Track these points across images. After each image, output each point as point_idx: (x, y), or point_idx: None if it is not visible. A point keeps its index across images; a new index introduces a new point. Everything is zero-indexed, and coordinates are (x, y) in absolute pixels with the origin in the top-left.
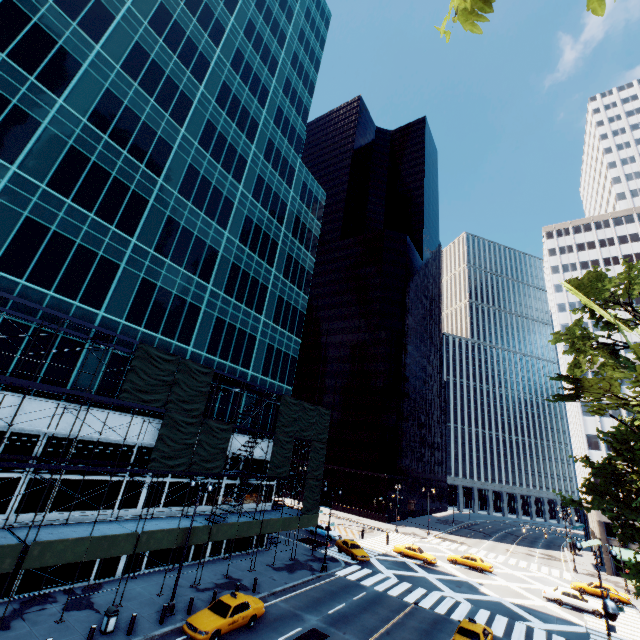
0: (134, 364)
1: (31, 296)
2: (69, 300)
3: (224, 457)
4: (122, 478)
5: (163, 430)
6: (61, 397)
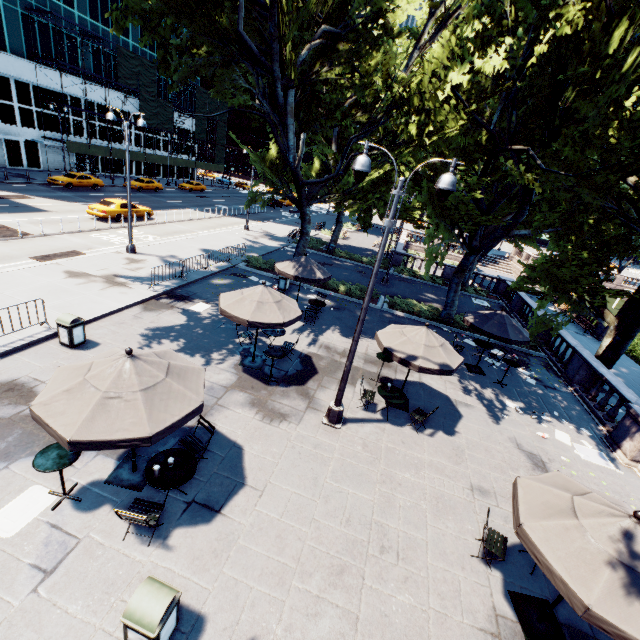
0: (118, 60)
1: (40, 1)
2: (58, 2)
3: (172, 123)
4: (122, 129)
5: (141, 103)
6: (82, 77)
